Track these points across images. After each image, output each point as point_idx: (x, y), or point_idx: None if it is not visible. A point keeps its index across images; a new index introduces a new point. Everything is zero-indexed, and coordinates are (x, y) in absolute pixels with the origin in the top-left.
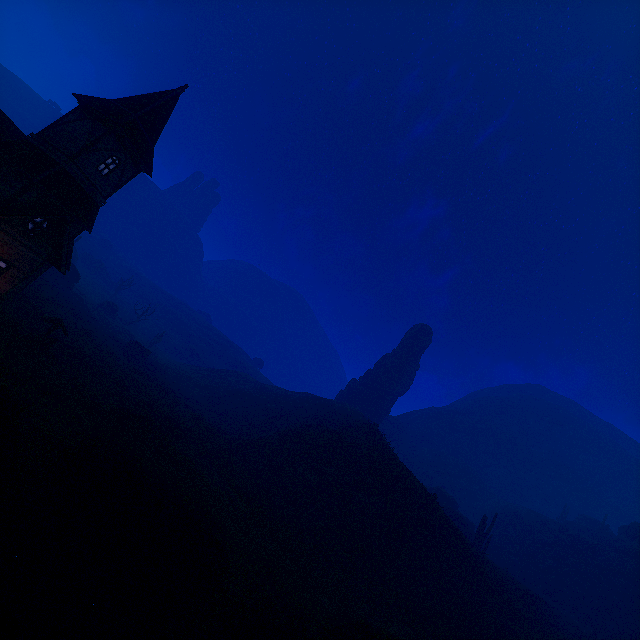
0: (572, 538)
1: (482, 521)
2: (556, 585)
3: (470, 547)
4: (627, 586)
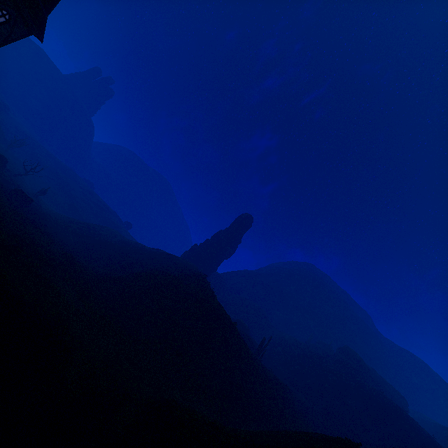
0: (311, 353)
1: (262, 341)
2: (297, 379)
3: (252, 356)
4: (335, 380)
